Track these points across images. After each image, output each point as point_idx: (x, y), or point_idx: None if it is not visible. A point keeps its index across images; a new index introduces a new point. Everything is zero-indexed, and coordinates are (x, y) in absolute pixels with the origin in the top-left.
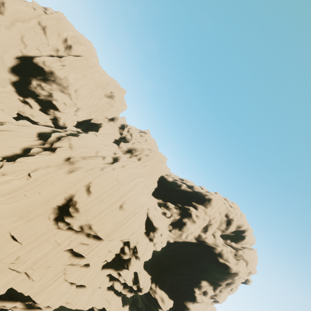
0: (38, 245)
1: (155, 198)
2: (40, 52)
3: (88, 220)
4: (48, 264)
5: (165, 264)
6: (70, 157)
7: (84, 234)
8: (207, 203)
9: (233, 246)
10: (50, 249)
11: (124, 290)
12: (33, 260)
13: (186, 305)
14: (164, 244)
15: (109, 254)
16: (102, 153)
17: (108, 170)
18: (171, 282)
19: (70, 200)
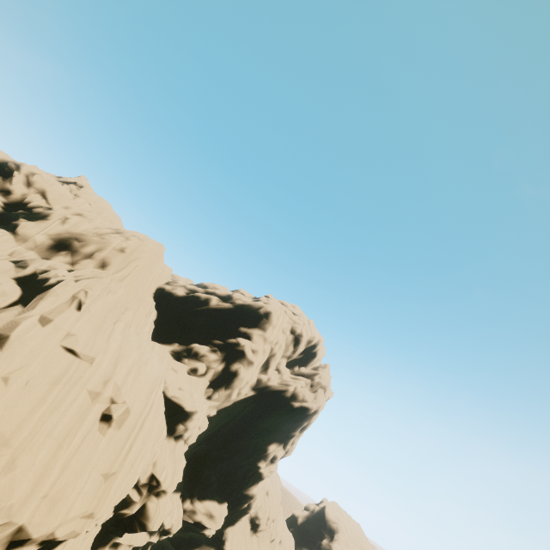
0: None
1: (162, 343)
2: None
3: None
4: None
5: (201, 453)
6: None
7: None
8: (264, 322)
9: (304, 373)
10: None
11: None
12: None
13: (248, 495)
14: (205, 428)
15: (85, 539)
16: None
17: (20, 332)
18: (218, 477)
19: None
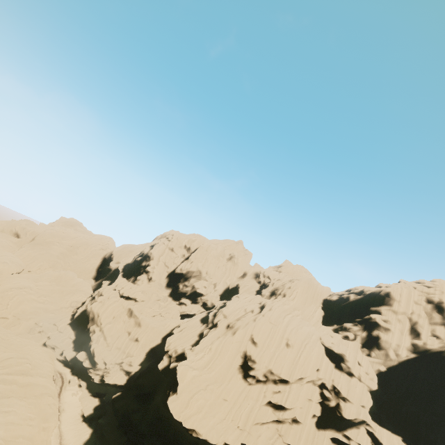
0: (243, 402)
1: (328, 326)
2: (176, 264)
3: (267, 367)
4: (258, 419)
5: (413, 413)
6: (228, 324)
7: (271, 382)
8: (388, 300)
9: None
10: (252, 404)
11: None
12: (245, 414)
13: None
14: (373, 375)
15: (311, 404)
16: (249, 308)
17: (259, 318)
18: (439, 438)
19: (245, 357)
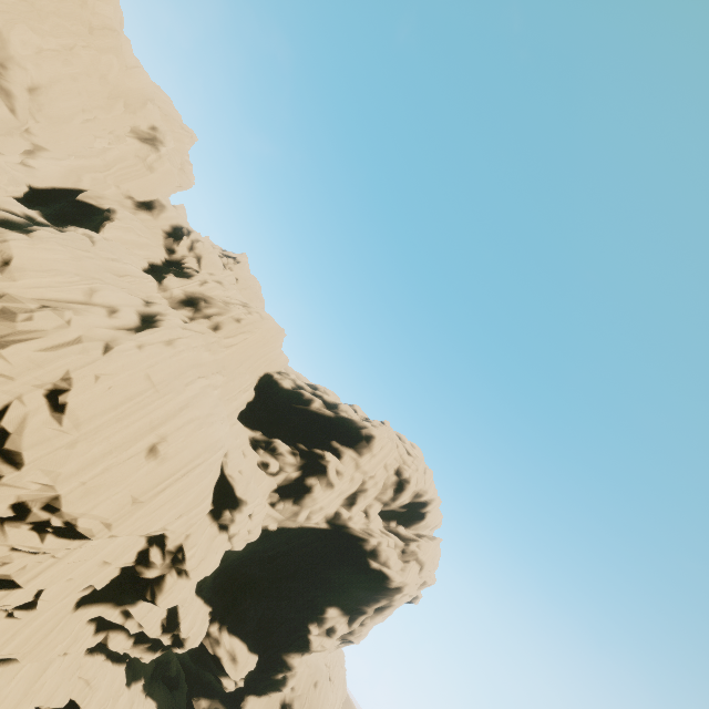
0: None
1: (246, 426)
2: None
3: (44, 488)
4: None
5: (251, 577)
6: None
7: (25, 525)
8: (363, 446)
9: (400, 533)
10: None
11: (136, 649)
12: None
13: (286, 662)
14: (256, 536)
15: (101, 570)
16: (109, 296)
17: (122, 348)
18: (258, 616)
19: None
